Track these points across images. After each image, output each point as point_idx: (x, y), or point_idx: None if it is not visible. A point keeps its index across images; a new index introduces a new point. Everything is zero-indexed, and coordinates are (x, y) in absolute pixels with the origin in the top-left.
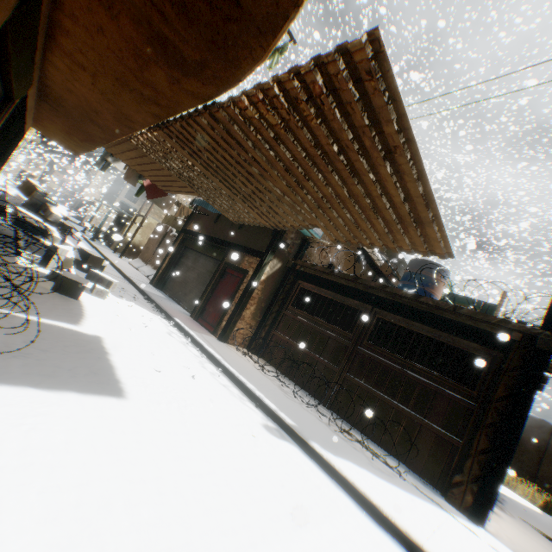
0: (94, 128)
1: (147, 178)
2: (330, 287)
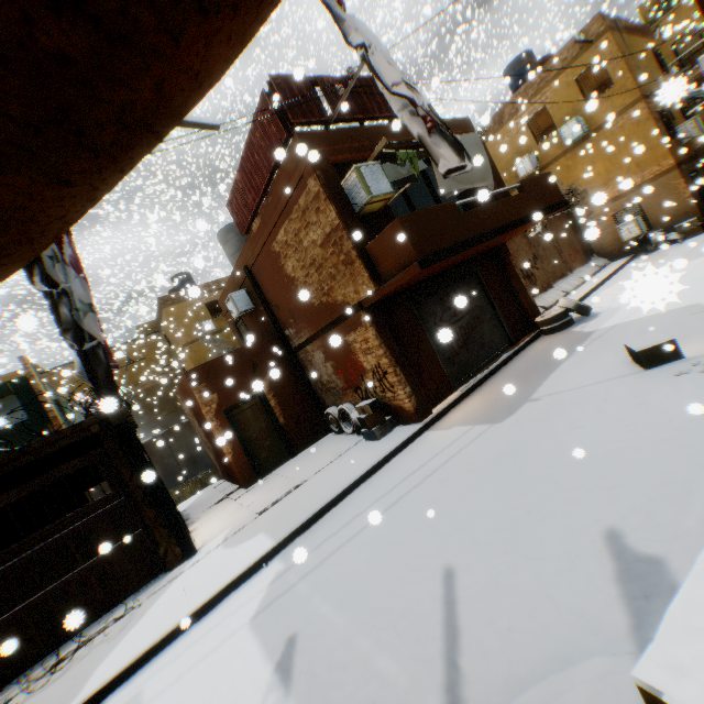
0: None
1: None
2: None
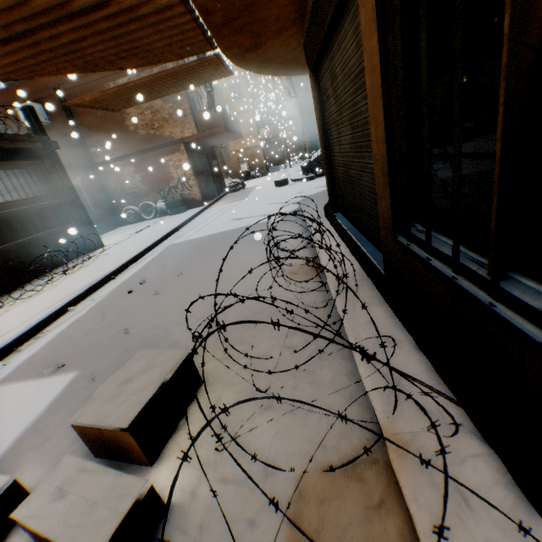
0: None
1: None
2: None
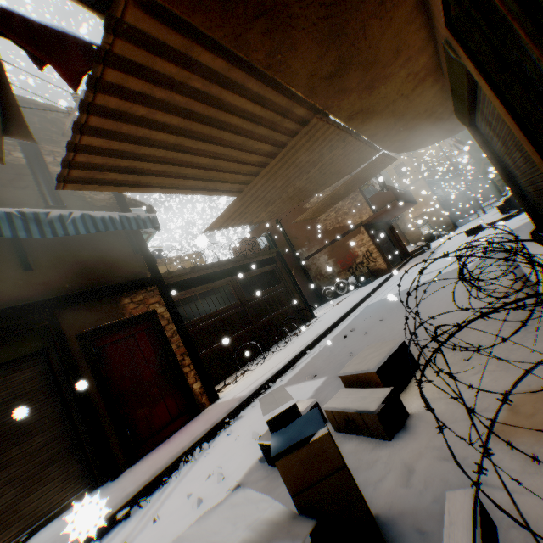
0: (323, 59)
1: (106, 142)
2: (198, 283)
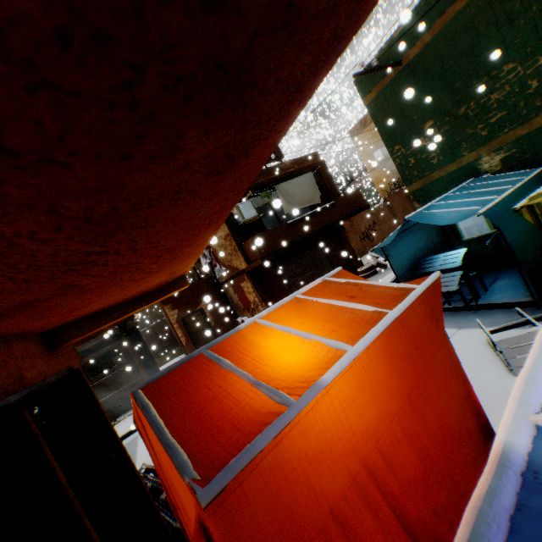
0: None
1: None
2: None
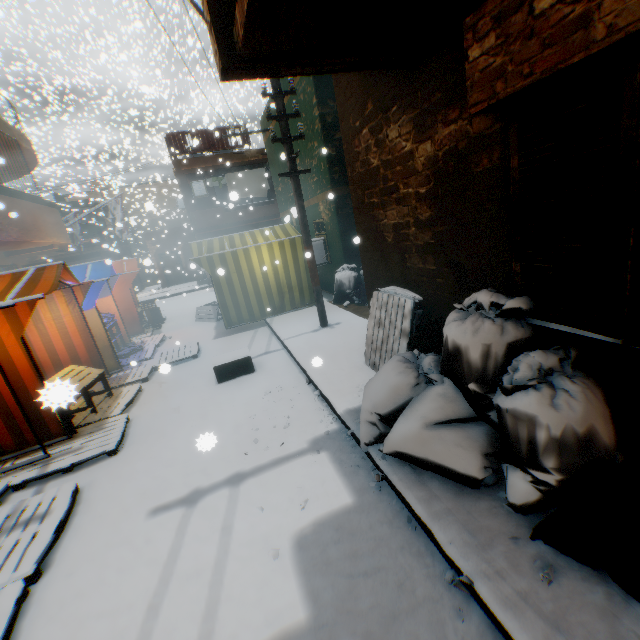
0: None
1: None
2: None
